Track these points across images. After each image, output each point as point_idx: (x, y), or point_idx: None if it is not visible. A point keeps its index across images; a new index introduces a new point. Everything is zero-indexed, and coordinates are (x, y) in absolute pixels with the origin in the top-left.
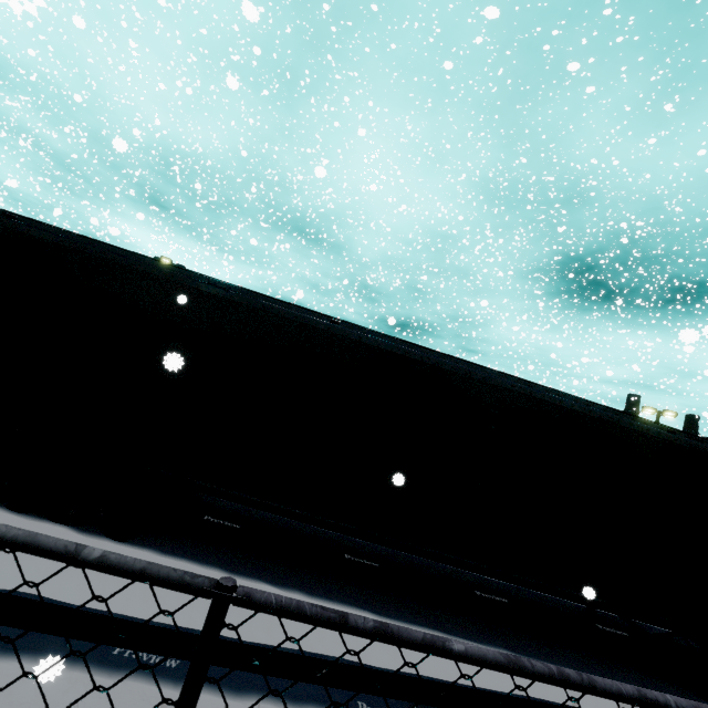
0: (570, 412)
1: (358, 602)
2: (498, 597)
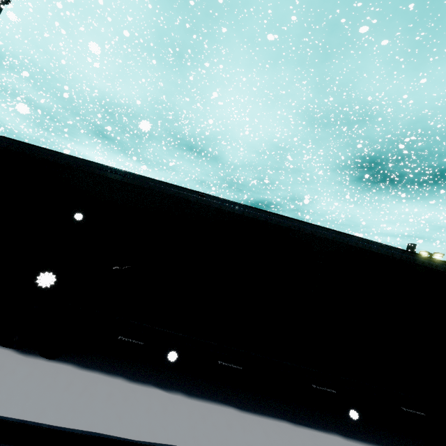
0: (377, 255)
1: (226, 399)
2: (329, 389)
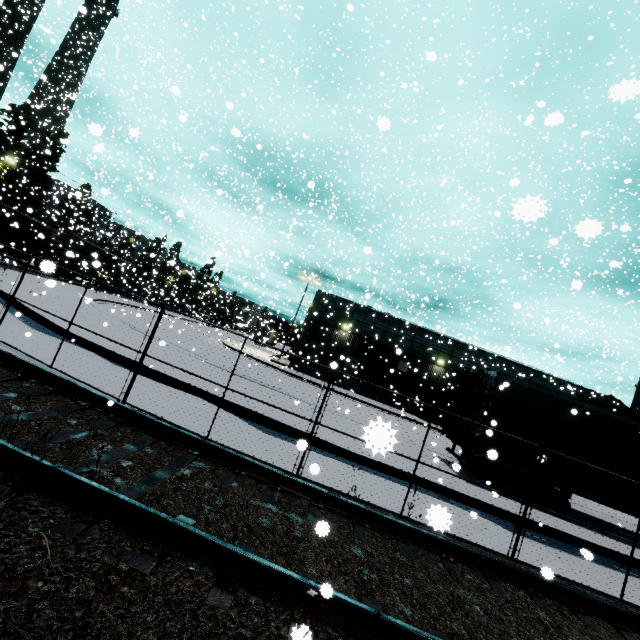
0: None
1: None
2: None
